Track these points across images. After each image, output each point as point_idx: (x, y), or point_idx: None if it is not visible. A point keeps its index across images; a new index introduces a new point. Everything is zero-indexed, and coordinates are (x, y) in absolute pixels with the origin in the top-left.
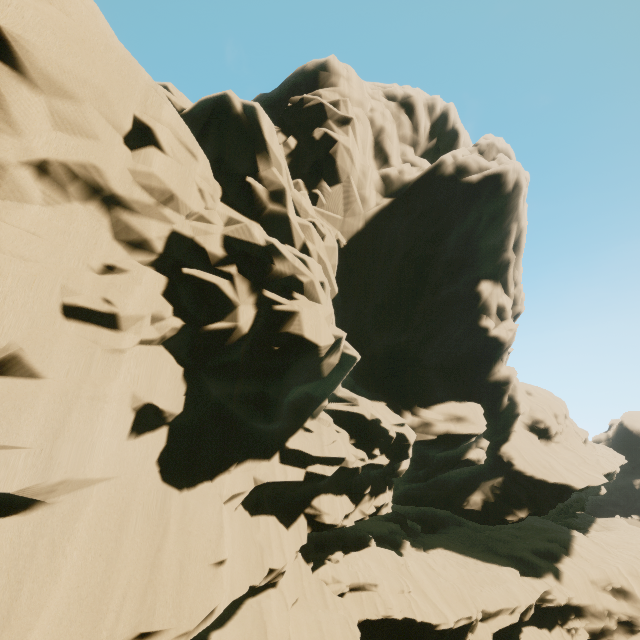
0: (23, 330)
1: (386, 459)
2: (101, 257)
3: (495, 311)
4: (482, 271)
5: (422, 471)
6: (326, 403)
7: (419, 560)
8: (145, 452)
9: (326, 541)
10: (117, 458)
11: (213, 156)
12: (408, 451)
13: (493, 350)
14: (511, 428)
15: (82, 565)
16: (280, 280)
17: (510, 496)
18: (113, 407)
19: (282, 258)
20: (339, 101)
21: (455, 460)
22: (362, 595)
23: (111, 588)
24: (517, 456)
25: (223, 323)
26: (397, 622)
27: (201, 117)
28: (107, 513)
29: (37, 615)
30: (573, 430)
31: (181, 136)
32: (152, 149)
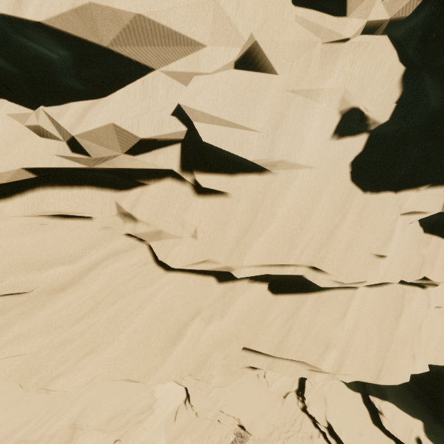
0: (258, 22)
1: None
2: None
3: None
4: None
5: None
6: None
7: None
8: (342, 153)
9: None
10: (319, 153)
11: None
12: None
13: None
14: None
15: (287, 215)
16: None
17: None
18: (322, 107)
19: None
20: None
21: None
22: None
23: (301, 235)
24: None
25: None
26: None
27: None
28: (306, 190)
29: (263, 230)
30: None
31: None
32: None
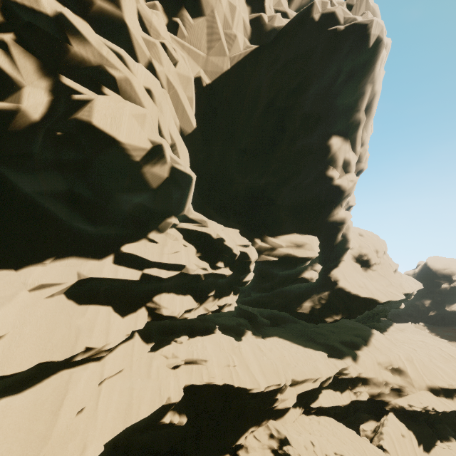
0: None
1: (229, 271)
2: None
3: (341, 164)
4: (335, 128)
5: (268, 284)
6: (173, 220)
7: (253, 344)
8: None
9: (177, 328)
10: None
11: None
12: (249, 266)
13: (335, 196)
14: (341, 258)
15: None
16: (85, 70)
17: (331, 305)
18: None
19: (82, 39)
20: None
21: (293, 278)
22: (193, 367)
23: None
24: (341, 278)
25: (1, 103)
26: (219, 386)
27: None
28: None
29: None
30: (388, 262)
31: None
32: None
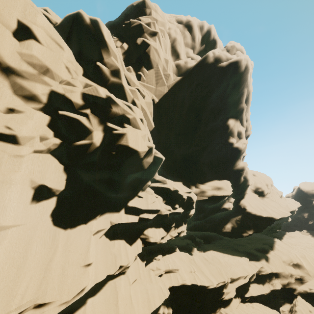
0: None
1: (182, 209)
2: (5, 103)
3: (236, 134)
4: (229, 114)
5: (202, 215)
6: (149, 183)
7: (200, 256)
8: (42, 210)
9: (154, 250)
10: (23, 214)
11: (77, 50)
12: (193, 205)
13: (235, 154)
14: (245, 192)
15: (1, 272)
16: (116, 117)
17: (244, 224)
18: (18, 187)
19: (116, 105)
20: (150, 23)
21: (218, 208)
22: (171, 275)
23: (19, 282)
24: (248, 205)
25: (84, 141)
26: (188, 286)
27: (67, 27)
28: (17, 243)
29: None
30: (275, 191)
31: (51, 35)
32: (32, 41)
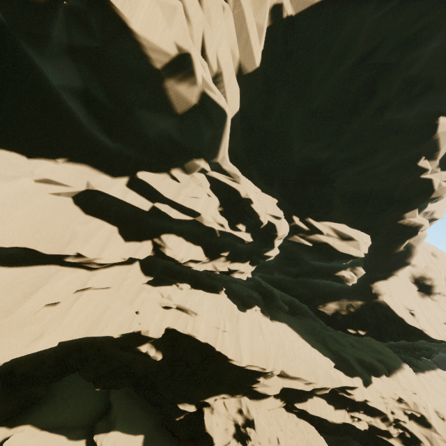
0: None
1: (249, 237)
2: None
3: (439, 157)
4: None
5: (295, 270)
6: (201, 164)
7: (255, 320)
8: None
9: (184, 275)
10: None
11: None
12: (274, 241)
13: (414, 196)
14: (395, 272)
15: None
16: None
17: (360, 317)
18: None
19: None
20: None
21: (325, 272)
22: (182, 315)
23: None
24: (386, 293)
25: None
26: (201, 343)
27: None
28: None
29: None
30: None
31: None
32: None
